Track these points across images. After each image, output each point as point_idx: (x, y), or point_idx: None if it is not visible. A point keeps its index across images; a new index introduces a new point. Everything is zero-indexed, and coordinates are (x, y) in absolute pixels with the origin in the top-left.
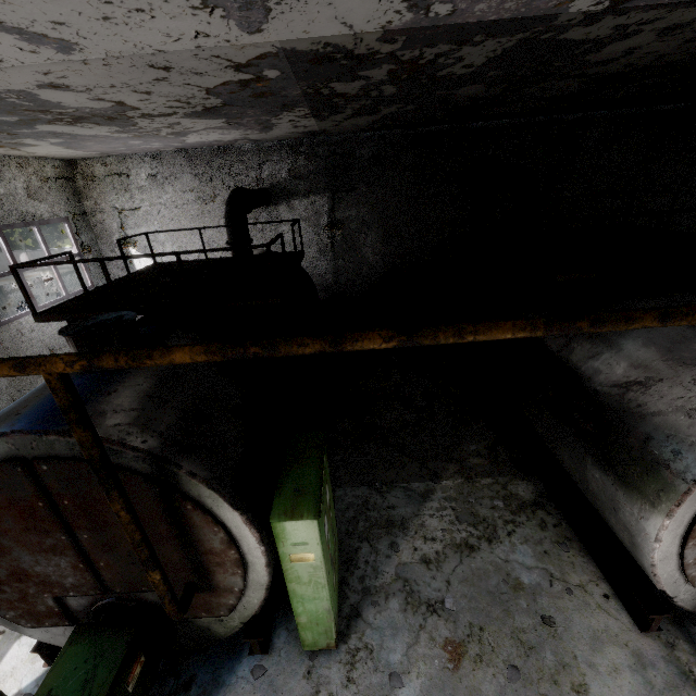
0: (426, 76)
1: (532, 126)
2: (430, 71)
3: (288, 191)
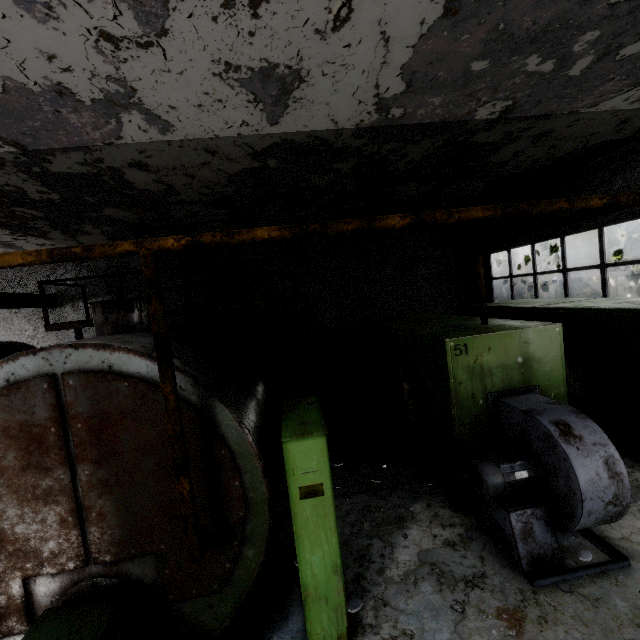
0: (30, 200)
1: (270, 243)
2: (18, 196)
3: (73, 296)
